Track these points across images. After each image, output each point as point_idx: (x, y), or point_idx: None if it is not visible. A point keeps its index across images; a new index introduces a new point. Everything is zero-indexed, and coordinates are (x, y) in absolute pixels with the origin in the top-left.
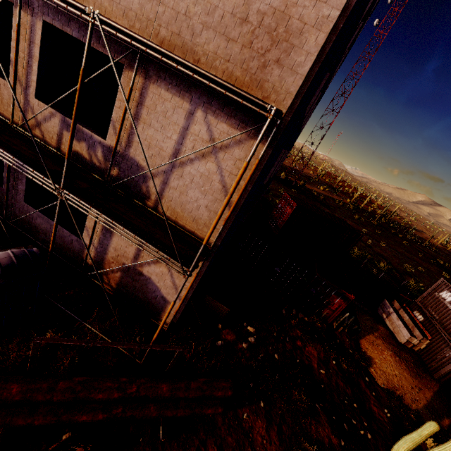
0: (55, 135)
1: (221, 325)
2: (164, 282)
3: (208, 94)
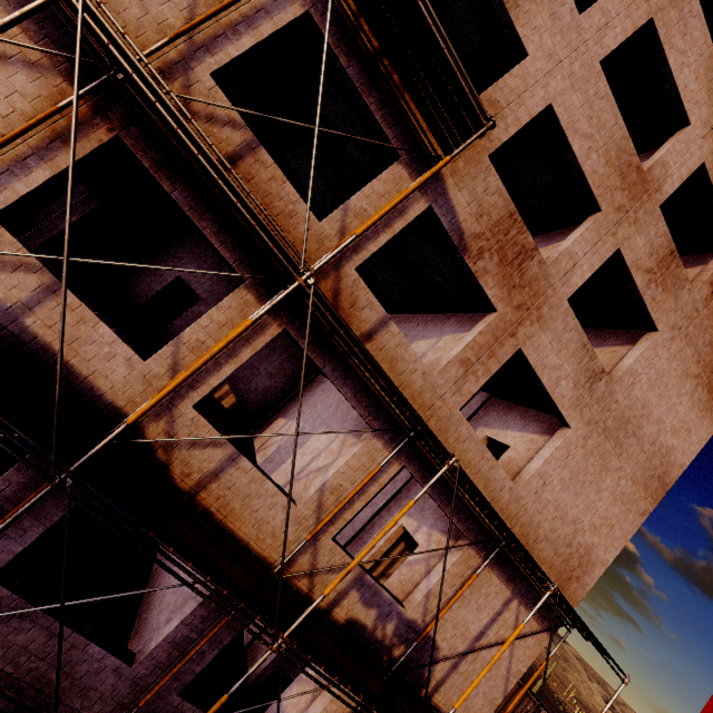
0: (333, 593)
1: None
2: None
3: (527, 588)
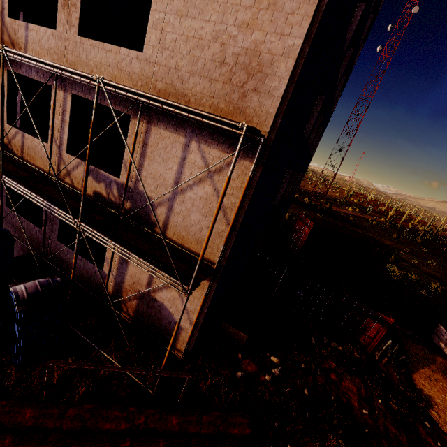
0: (81, 180)
1: (241, 354)
2: (176, 307)
3: (199, 127)
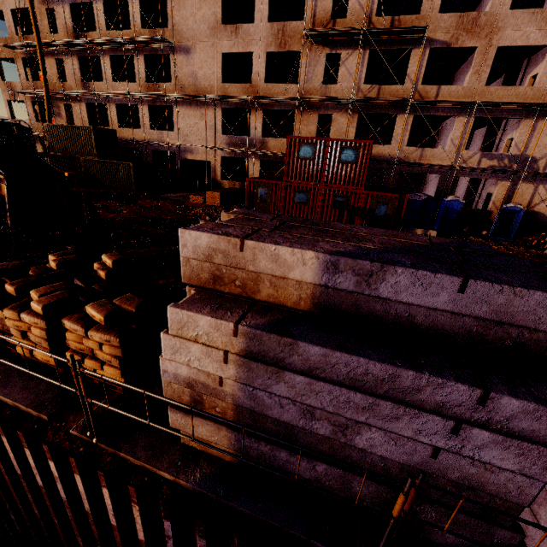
0: (475, 163)
1: None
2: None
3: None
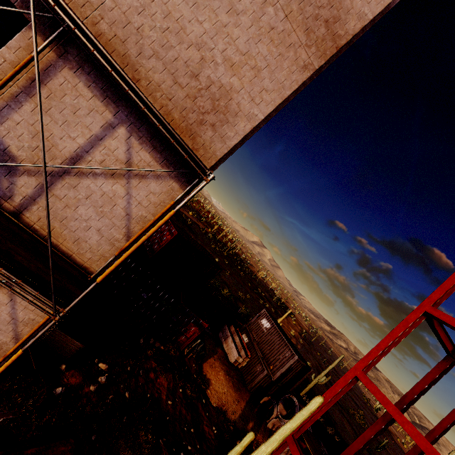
0: None
1: (66, 365)
2: None
3: (138, 117)
